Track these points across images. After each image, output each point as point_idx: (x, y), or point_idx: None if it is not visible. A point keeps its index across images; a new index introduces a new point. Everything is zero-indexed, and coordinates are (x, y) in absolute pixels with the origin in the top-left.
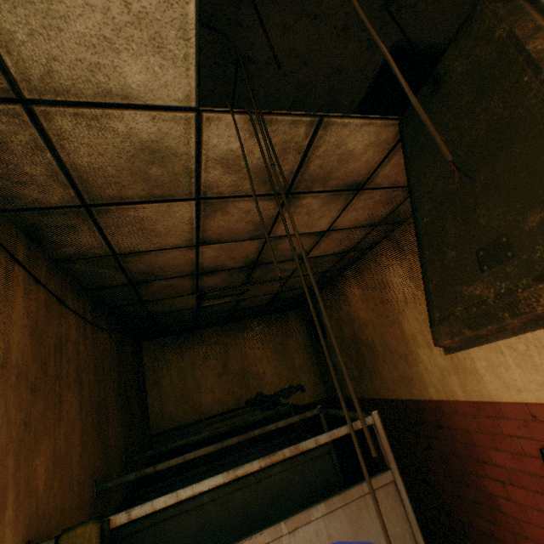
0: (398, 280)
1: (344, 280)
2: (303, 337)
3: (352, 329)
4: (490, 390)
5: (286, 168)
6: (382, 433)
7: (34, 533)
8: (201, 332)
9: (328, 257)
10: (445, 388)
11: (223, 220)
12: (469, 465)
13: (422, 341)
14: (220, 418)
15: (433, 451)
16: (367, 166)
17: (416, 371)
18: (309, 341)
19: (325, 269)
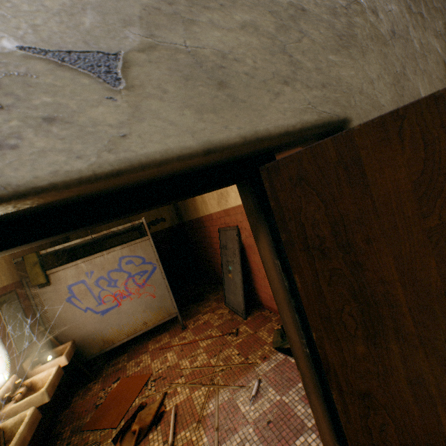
0: None
1: None
2: None
3: None
4: (210, 209)
5: None
6: (146, 225)
7: (15, 258)
8: None
9: None
10: (203, 210)
11: None
12: (211, 240)
13: None
14: (109, 236)
15: (205, 238)
16: None
17: (196, 204)
18: None
19: None
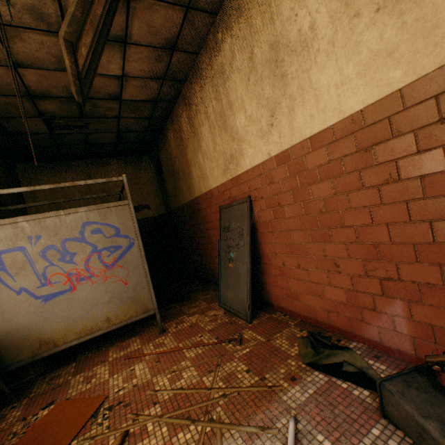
0: (185, 125)
1: (167, 129)
2: (152, 175)
3: (172, 163)
4: (210, 183)
5: (52, 12)
6: (126, 184)
7: None
8: (68, 163)
9: (142, 103)
10: (200, 188)
11: (25, 47)
12: (206, 226)
13: (193, 163)
14: None
15: (197, 226)
16: (118, 24)
17: (192, 182)
18: (157, 178)
19: (148, 115)
